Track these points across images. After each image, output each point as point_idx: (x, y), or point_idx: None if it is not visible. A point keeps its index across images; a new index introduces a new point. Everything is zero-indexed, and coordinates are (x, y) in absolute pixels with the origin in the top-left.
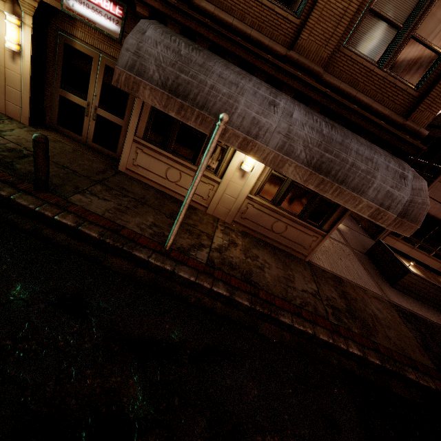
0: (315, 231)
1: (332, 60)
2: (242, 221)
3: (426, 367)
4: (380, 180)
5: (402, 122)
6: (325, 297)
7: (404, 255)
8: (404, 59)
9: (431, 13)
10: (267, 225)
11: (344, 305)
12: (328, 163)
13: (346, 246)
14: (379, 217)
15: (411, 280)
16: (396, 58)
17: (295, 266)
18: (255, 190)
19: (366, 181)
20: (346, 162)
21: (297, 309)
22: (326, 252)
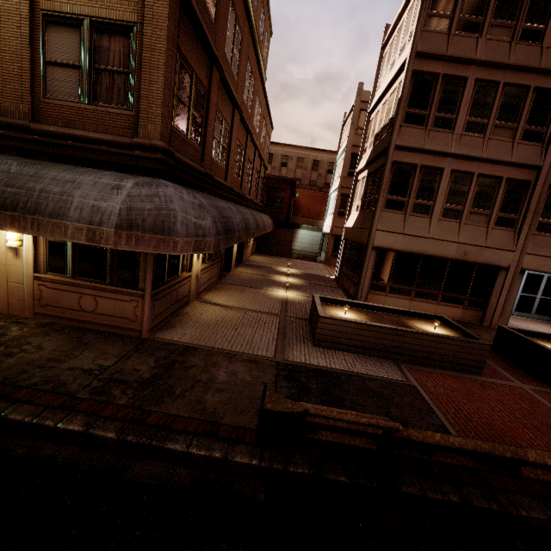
0: (129, 293)
1: (41, 112)
2: (45, 310)
3: (243, 430)
4: (80, 197)
5: (130, 142)
6: (115, 371)
7: (354, 305)
8: (102, 89)
9: (97, 46)
10: (74, 306)
11: (149, 375)
12: (13, 197)
13: (276, 315)
14: (98, 238)
15: (329, 327)
16: (94, 90)
17: (106, 345)
18: (43, 267)
19: (63, 203)
20: (34, 190)
21: (12, 389)
22: (212, 325)
